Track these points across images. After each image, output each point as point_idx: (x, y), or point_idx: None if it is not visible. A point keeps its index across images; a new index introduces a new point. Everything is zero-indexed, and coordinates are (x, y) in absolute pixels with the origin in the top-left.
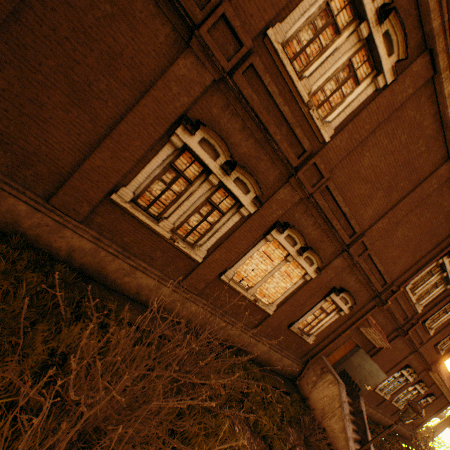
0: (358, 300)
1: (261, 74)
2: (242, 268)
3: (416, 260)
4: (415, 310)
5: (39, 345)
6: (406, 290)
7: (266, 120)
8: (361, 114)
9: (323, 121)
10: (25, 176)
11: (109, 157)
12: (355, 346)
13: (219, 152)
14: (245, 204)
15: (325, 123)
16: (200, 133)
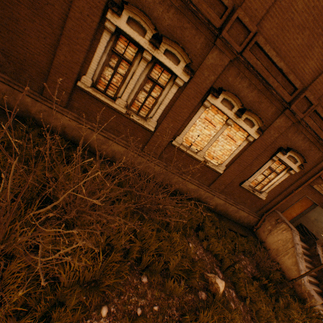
0: (309, 160)
1: None
2: (189, 135)
3: None
4: None
5: (40, 173)
6: None
7: None
8: None
9: None
10: (25, 78)
11: (67, 52)
12: (311, 205)
13: (145, 28)
14: (178, 75)
15: None
16: (125, 14)
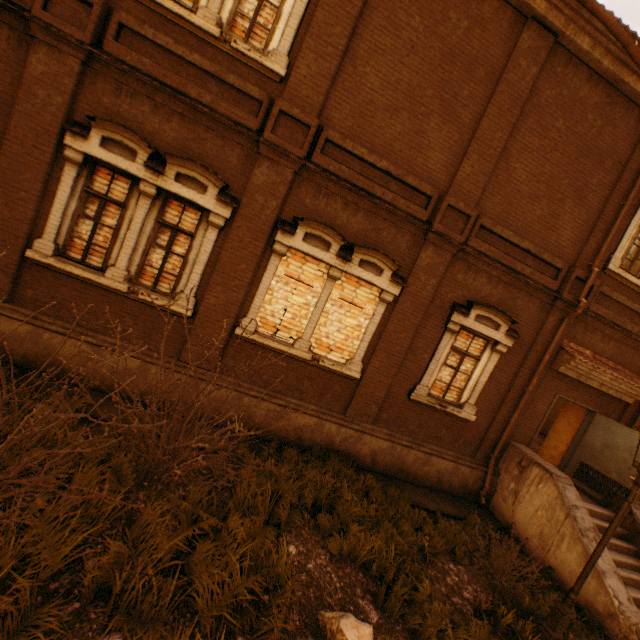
0: (523, 317)
1: (138, 29)
2: (267, 312)
3: (597, 211)
4: None
5: None
6: (614, 270)
7: (177, 83)
8: (315, 18)
9: (266, 53)
10: None
11: (4, 205)
12: (585, 415)
13: (134, 148)
14: (210, 209)
15: (270, 53)
16: (96, 134)
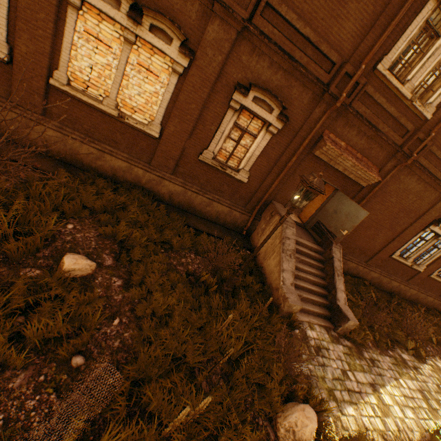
0: (296, 106)
1: None
2: (76, 68)
3: (385, 4)
4: (420, 116)
5: None
6: (381, 72)
7: None
8: None
9: None
10: None
11: None
12: (332, 192)
13: None
14: None
15: None
16: None
